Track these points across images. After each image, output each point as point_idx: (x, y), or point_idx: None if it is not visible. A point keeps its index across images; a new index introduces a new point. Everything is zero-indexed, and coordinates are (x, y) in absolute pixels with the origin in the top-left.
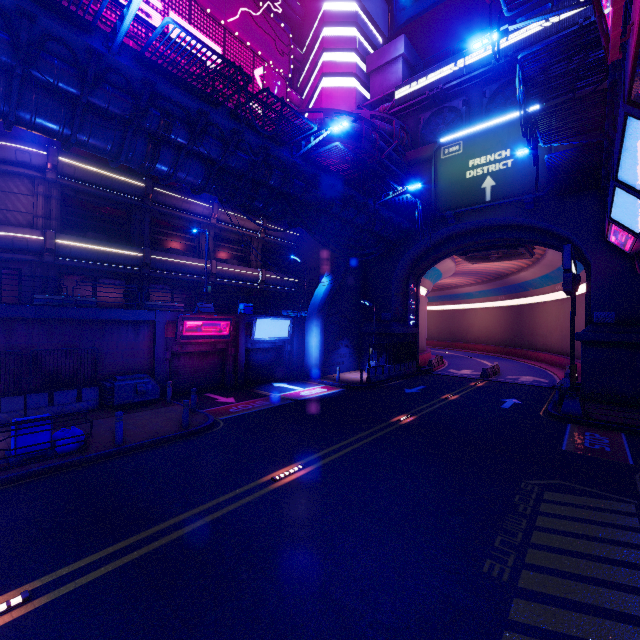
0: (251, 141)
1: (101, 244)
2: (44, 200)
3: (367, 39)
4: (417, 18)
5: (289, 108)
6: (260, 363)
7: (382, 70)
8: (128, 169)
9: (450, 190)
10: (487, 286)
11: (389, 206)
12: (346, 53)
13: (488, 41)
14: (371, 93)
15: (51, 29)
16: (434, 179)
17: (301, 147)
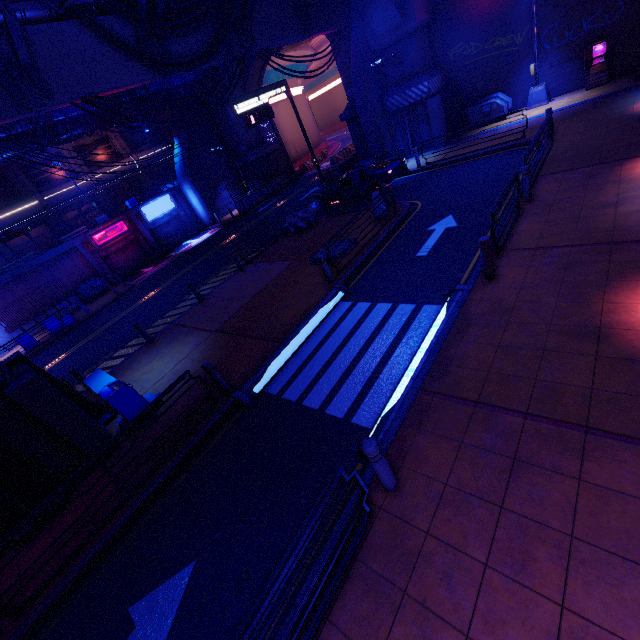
0: None
1: (7, 211)
2: None
3: None
4: None
5: None
6: (169, 234)
7: None
8: None
9: None
10: None
11: None
12: None
13: None
14: None
15: None
16: None
17: None
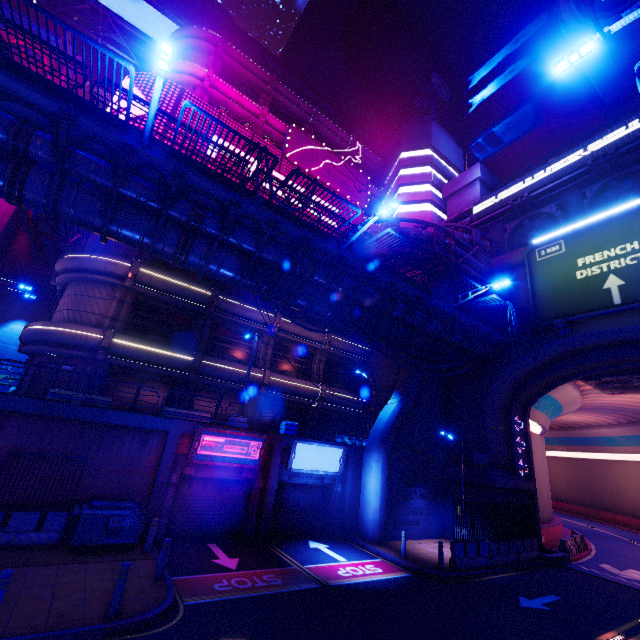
0: (290, 233)
1: (155, 345)
2: (118, 304)
3: (442, 174)
4: (493, 155)
5: (325, 189)
6: (298, 505)
7: (458, 194)
8: (202, 281)
9: (555, 294)
10: (638, 429)
11: (470, 311)
12: (421, 185)
13: (578, 57)
14: (448, 214)
15: (91, 129)
16: (530, 283)
17: (348, 238)
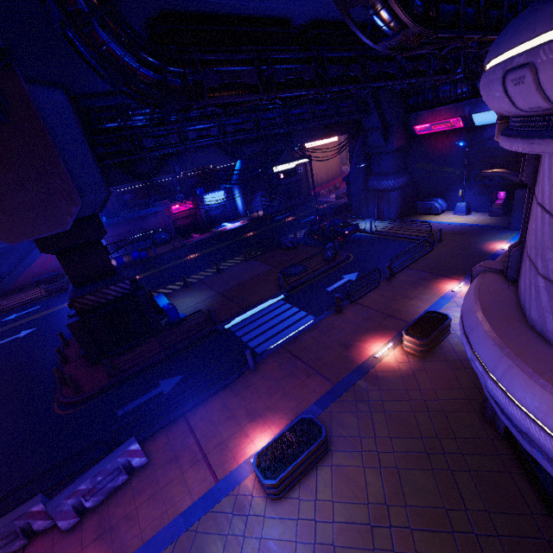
0: None
1: None
2: None
3: None
4: None
5: None
6: (216, 215)
7: None
8: None
9: None
10: None
11: None
12: None
13: None
14: None
15: None
16: None
17: None
